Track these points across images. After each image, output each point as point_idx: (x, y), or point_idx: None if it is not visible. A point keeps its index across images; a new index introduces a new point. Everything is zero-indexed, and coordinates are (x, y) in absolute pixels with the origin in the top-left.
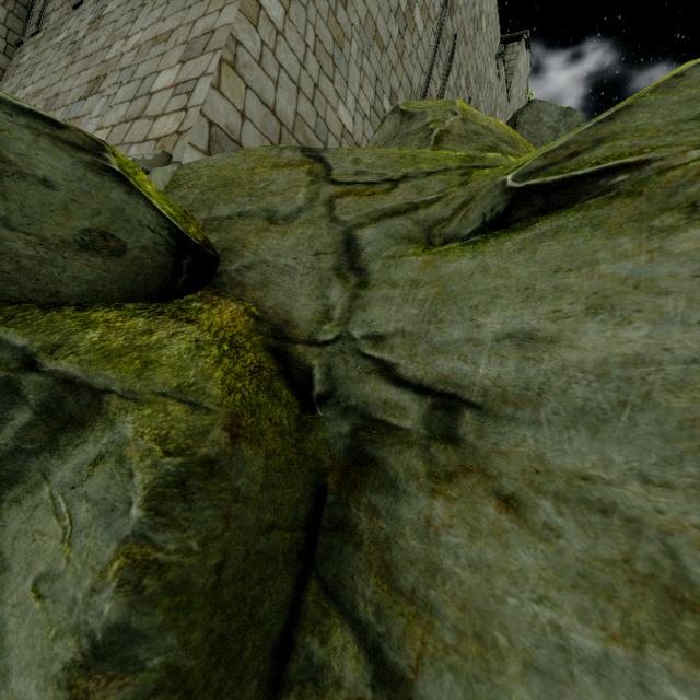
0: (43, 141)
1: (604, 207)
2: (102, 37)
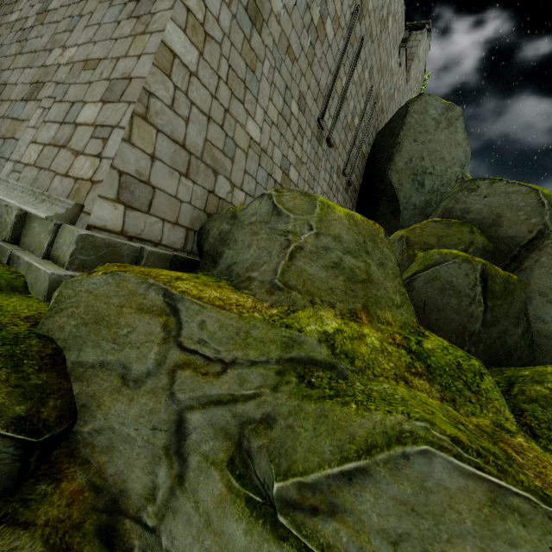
0: None
1: None
2: (45, 36)
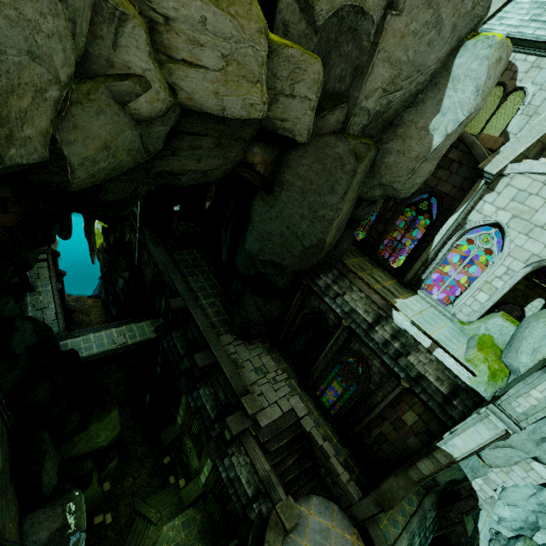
0: None
1: None
2: None
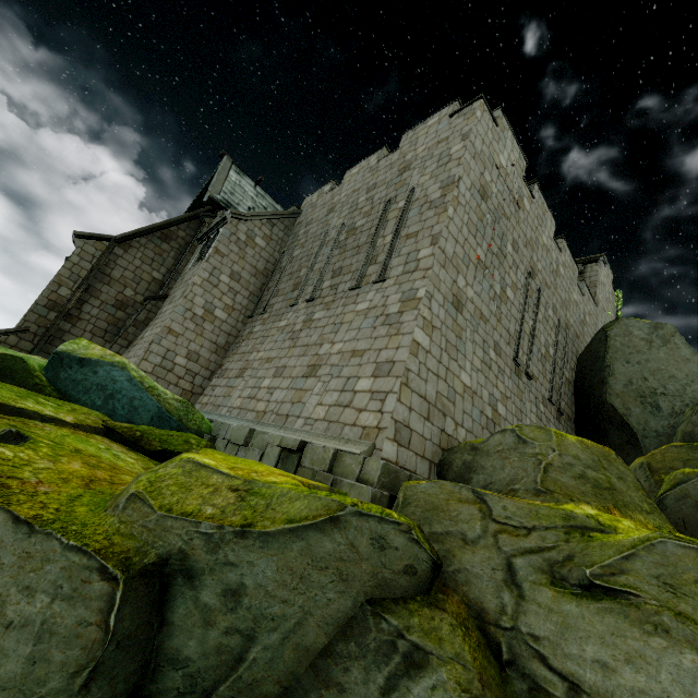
0: (397, 532)
1: (627, 607)
2: (314, 336)
